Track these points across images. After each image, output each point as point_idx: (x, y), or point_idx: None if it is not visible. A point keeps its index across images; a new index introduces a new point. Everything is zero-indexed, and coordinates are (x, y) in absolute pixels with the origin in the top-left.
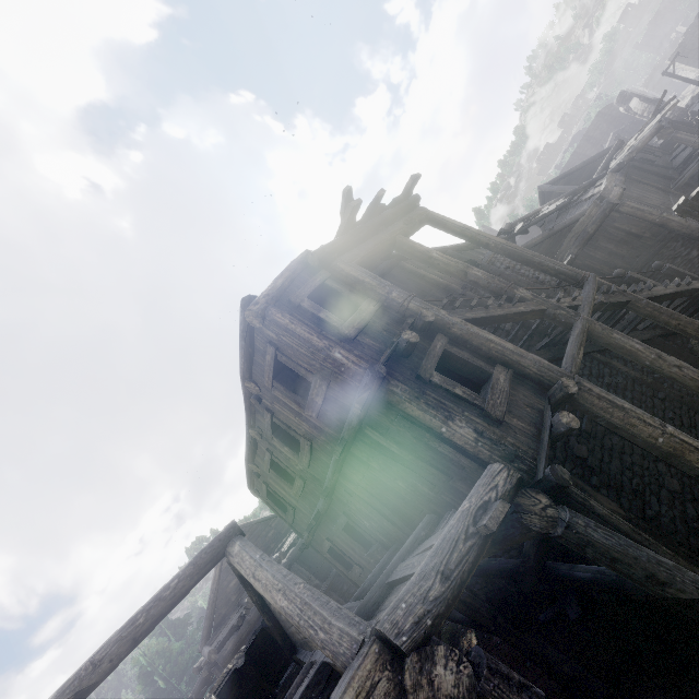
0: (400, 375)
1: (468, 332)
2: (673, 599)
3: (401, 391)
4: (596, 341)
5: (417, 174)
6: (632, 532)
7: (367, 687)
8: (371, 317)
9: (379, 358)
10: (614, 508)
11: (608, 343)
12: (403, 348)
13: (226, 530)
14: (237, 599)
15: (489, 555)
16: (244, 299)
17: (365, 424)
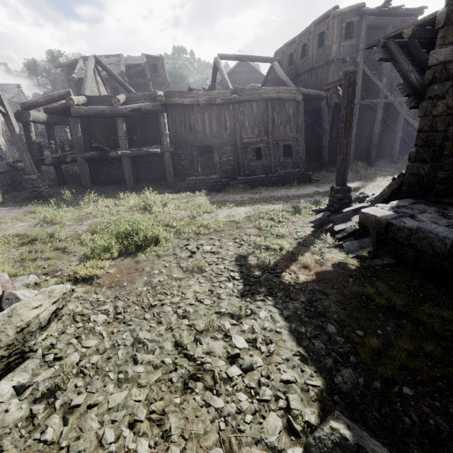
0: (337, 65)
1: (358, 72)
2: (323, 127)
3: (333, 68)
4: (377, 108)
5: (427, 7)
6: (329, 122)
7: (293, 90)
8: (350, 45)
9: (338, 57)
10: (334, 136)
11: (377, 111)
12: (344, 60)
13: (276, 58)
14: (232, 84)
15: (311, 107)
16: (336, 6)
17: (321, 67)
